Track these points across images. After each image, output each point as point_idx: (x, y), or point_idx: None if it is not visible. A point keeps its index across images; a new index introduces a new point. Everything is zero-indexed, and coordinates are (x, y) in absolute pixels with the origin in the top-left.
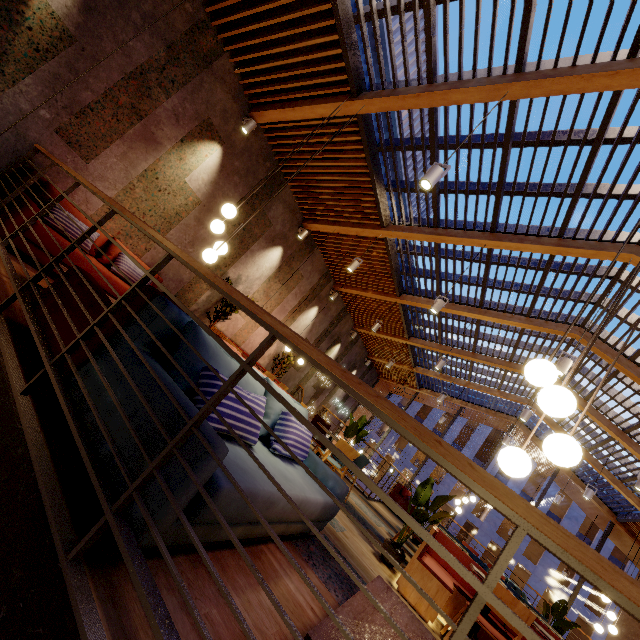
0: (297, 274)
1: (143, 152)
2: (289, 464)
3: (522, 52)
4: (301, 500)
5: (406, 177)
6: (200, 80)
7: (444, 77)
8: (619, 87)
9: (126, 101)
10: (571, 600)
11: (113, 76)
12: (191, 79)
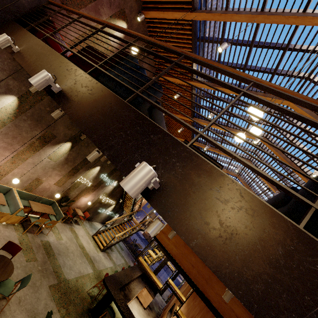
0: None
1: None
2: None
3: (265, 2)
4: None
5: (207, 56)
6: None
7: (232, 8)
8: (297, 24)
9: None
10: None
11: None
12: None
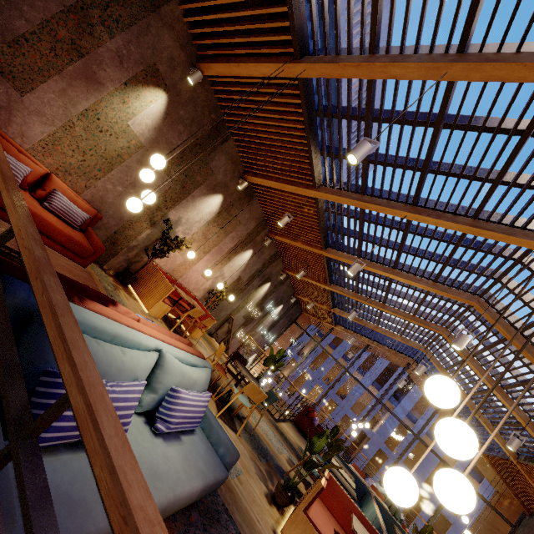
0: (235, 220)
1: (84, 91)
2: (174, 441)
3: (468, 31)
4: (166, 505)
5: (340, 144)
6: (147, 23)
7: (386, 49)
8: None
9: (65, 36)
10: (437, 513)
11: (51, 7)
12: (137, 21)
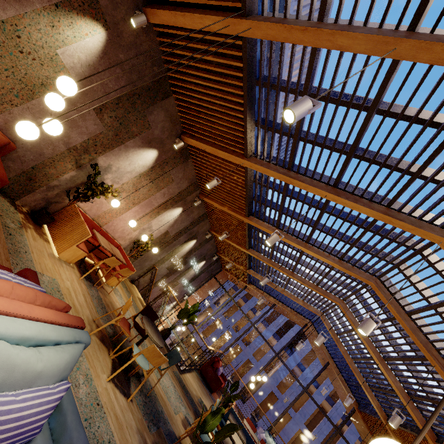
0: (168, 177)
1: None
2: None
3: (424, 6)
4: None
5: (275, 117)
6: None
7: (336, 17)
8: None
9: None
10: None
11: None
12: None
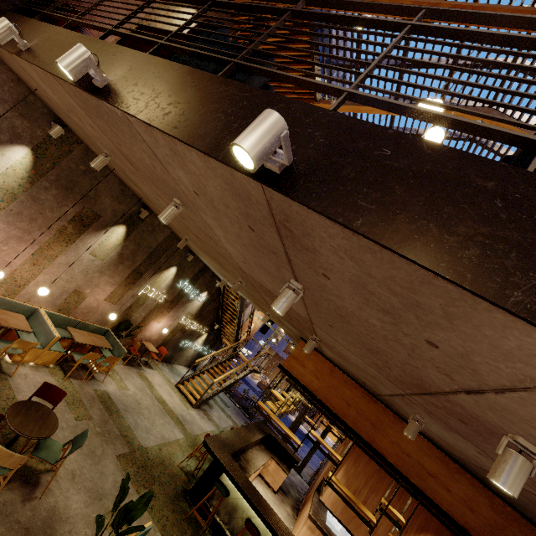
0: None
1: (141, 2)
2: None
3: None
4: None
5: (337, 52)
6: None
7: None
8: None
9: None
10: None
11: None
12: None
